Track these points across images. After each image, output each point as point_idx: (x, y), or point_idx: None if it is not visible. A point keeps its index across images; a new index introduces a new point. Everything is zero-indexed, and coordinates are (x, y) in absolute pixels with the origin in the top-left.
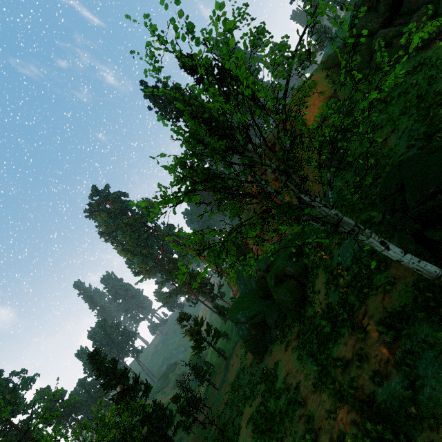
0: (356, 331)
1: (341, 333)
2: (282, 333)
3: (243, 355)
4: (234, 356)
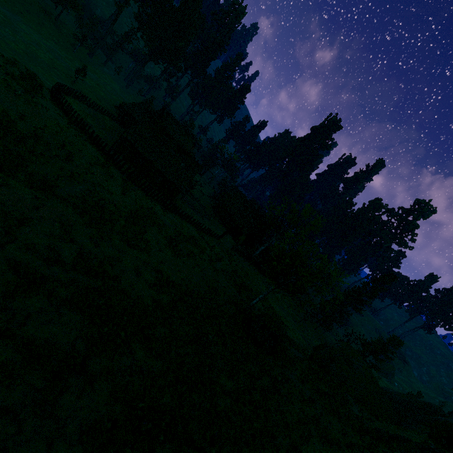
0: None
1: None
2: None
3: None
4: None
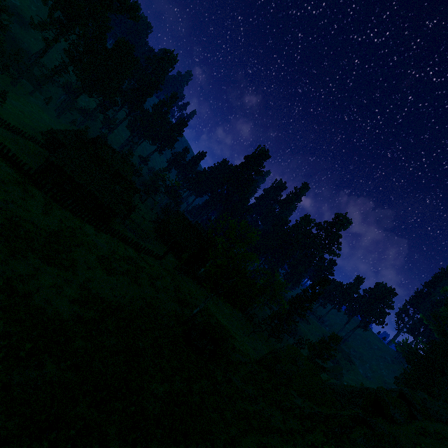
0: None
1: None
2: None
3: None
4: None
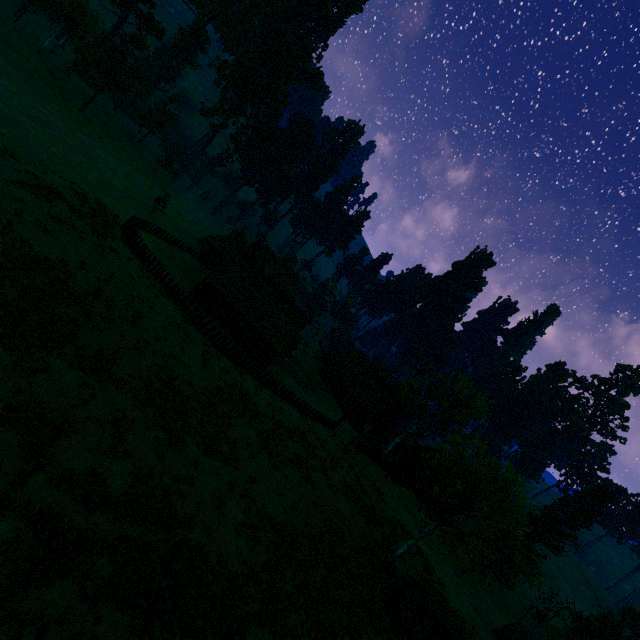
0: None
1: None
2: None
3: None
4: None
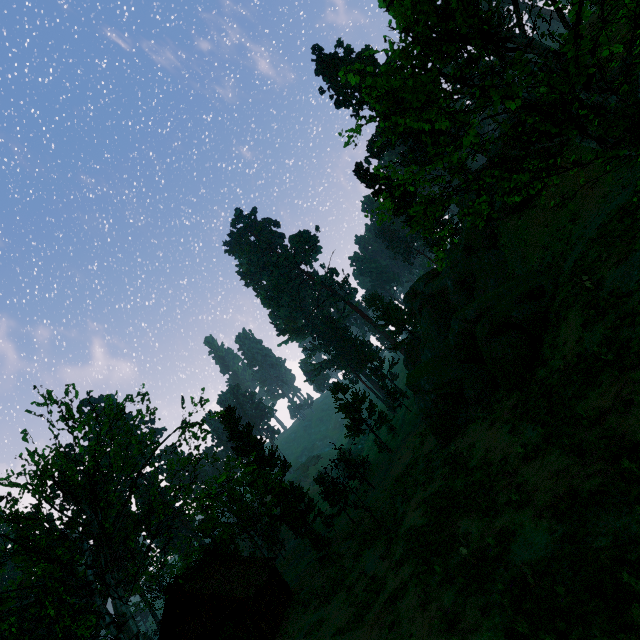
0: (627, 373)
1: (596, 384)
2: (486, 409)
3: (418, 445)
4: (403, 449)
